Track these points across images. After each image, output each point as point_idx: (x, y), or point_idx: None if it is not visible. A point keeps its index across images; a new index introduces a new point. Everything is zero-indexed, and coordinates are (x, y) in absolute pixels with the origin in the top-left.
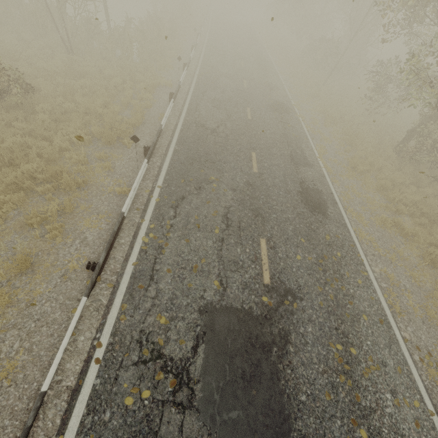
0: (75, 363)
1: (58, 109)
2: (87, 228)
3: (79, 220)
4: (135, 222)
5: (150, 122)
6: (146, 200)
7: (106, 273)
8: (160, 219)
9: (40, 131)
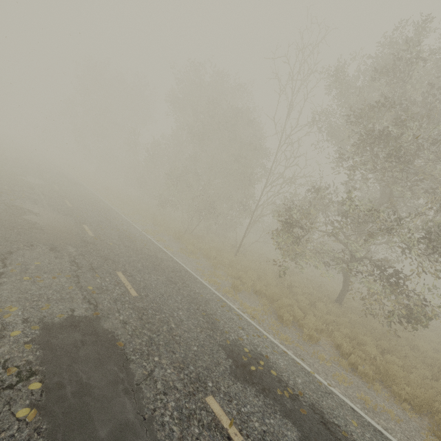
0: None
1: None
2: None
3: None
4: None
5: None
6: None
7: None
8: None
9: None
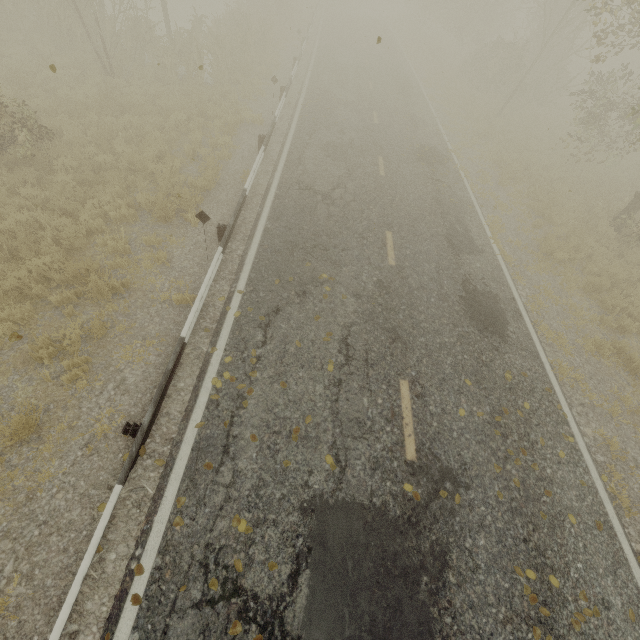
0: (101, 601)
1: (88, 164)
2: (126, 362)
3: (115, 348)
4: (201, 352)
5: (228, 183)
6: (220, 313)
7: (154, 440)
8: (241, 347)
9: (58, 201)
